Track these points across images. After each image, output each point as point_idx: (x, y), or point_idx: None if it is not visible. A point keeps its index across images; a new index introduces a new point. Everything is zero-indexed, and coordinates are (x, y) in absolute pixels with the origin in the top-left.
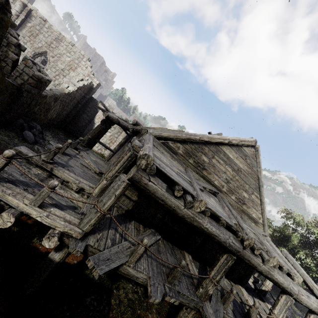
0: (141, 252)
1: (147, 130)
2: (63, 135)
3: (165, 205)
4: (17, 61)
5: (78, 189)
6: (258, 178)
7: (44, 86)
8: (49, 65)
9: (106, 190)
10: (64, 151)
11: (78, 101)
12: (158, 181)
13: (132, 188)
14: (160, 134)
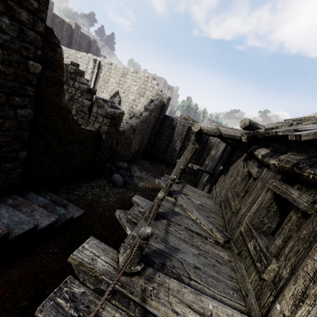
0: None
1: None
2: (149, 164)
3: None
4: (92, 106)
5: None
6: None
7: (119, 121)
8: (123, 101)
9: None
10: None
11: (154, 125)
12: None
13: None
14: None
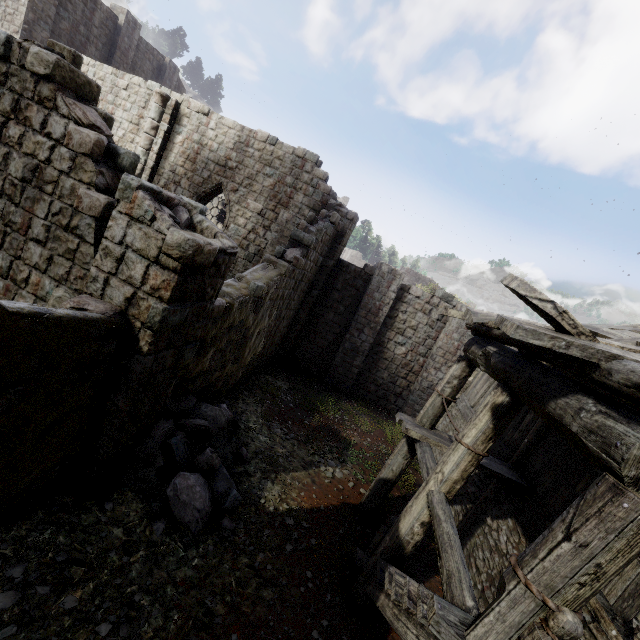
0: None
1: None
2: (290, 391)
3: None
4: None
5: None
6: None
7: (213, 279)
8: (231, 213)
9: None
10: None
11: (309, 283)
12: None
13: None
14: None
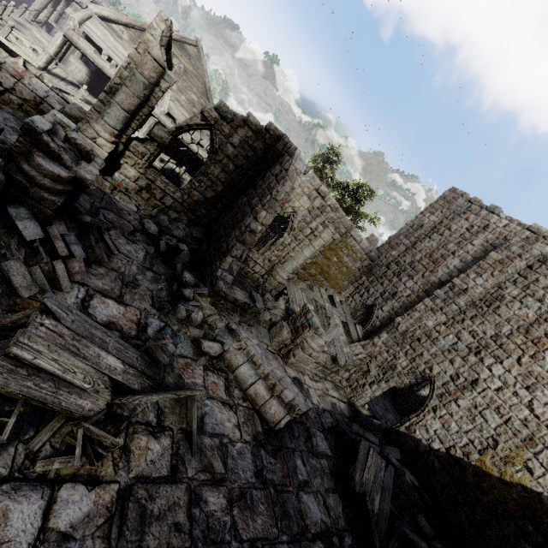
0: (83, 93)
1: (88, 6)
2: None
3: (95, 64)
4: None
5: (32, 49)
6: (204, 82)
7: None
8: None
9: (57, 56)
10: (10, 16)
11: None
12: (87, 43)
13: (83, 64)
14: (101, 12)
